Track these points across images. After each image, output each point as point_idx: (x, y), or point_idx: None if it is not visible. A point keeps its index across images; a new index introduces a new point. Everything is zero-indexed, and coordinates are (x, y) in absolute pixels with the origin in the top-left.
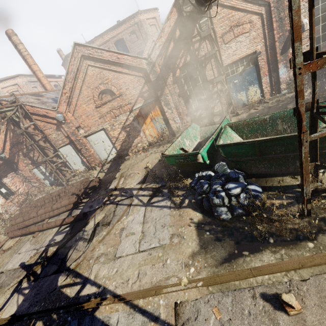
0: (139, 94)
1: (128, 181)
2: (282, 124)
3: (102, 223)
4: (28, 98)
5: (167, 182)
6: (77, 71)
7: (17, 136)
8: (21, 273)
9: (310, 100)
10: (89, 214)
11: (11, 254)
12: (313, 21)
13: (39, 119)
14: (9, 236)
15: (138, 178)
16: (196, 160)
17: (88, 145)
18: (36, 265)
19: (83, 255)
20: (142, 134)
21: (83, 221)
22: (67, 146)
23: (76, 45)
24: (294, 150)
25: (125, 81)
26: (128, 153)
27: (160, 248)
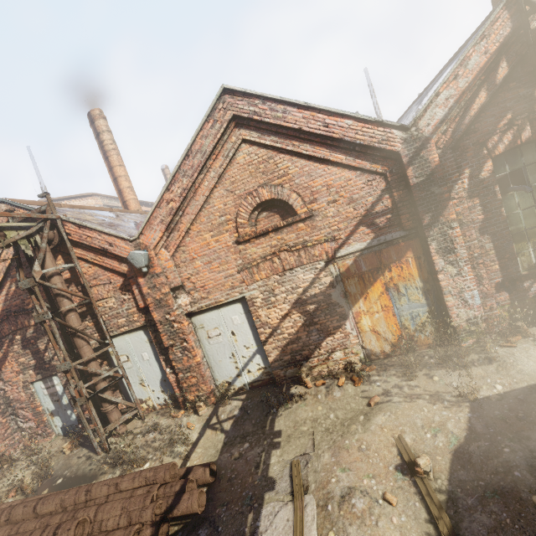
0: (363, 217)
1: None
2: None
3: None
4: (84, 213)
5: None
6: (211, 152)
7: (23, 293)
8: None
9: None
10: None
11: None
12: None
13: (89, 258)
14: None
15: None
16: None
17: (193, 338)
18: None
19: None
20: (350, 325)
21: None
22: (136, 333)
23: (225, 93)
24: None
25: (330, 182)
26: (302, 376)
27: None
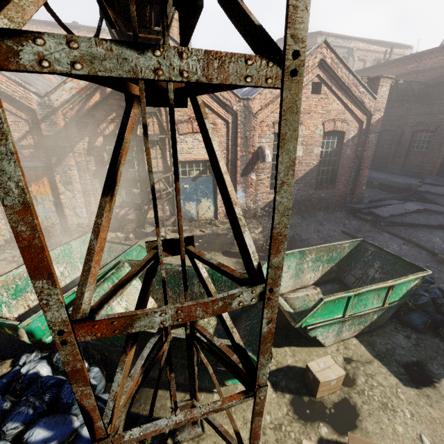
0: None
1: None
2: (199, 285)
3: None
4: None
5: None
6: None
7: None
8: None
9: (258, 241)
10: None
11: None
12: (178, 199)
13: None
14: None
15: None
16: (17, 336)
17: None
18: None
19: None
20: None
21: None
22: None
23: None
24: (183, 355)
25: None
26: None
27: None
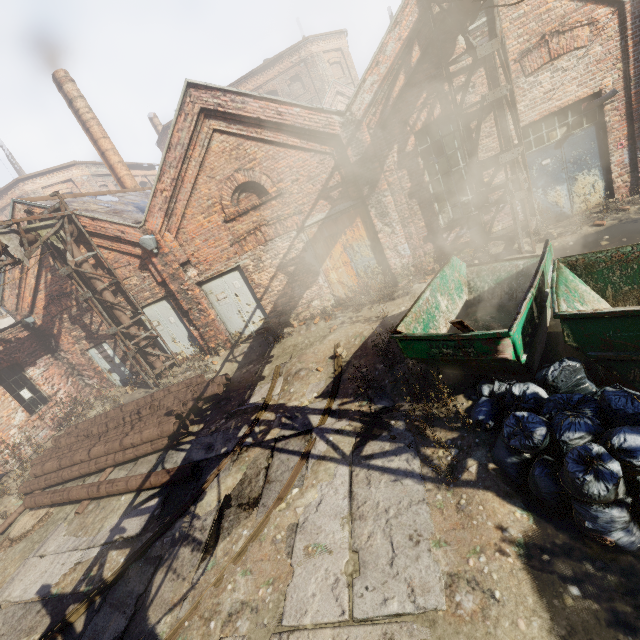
0: (321, 192)
1: (294, 389)
2: None
3: (237, 500)
4: (88, 202)
5: (397, 400)
6: (189, 143)
7: (60, 280)
8: (37, 621)
9: None
10: (205, 469)
11: (24, 555)
12: None
13: (107, 245)
14: (25, 504)
15: (319, 381)
16: (493, 353)
17: (205, 302)
18: (75, 600)
19: (192, 596)
20: (322, 279)
21: (191, 485)
22: (160, 303)
23: (190, 86)
24: None
25: (291, 163)
26: (290, 320)
27: (418, 620)
